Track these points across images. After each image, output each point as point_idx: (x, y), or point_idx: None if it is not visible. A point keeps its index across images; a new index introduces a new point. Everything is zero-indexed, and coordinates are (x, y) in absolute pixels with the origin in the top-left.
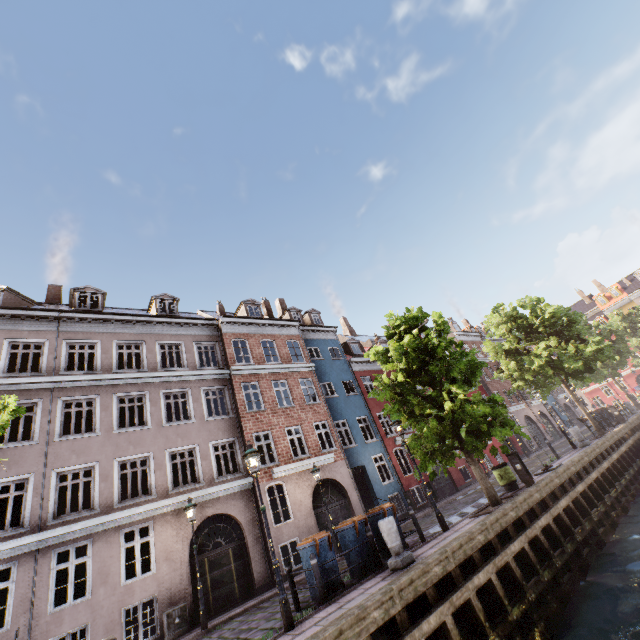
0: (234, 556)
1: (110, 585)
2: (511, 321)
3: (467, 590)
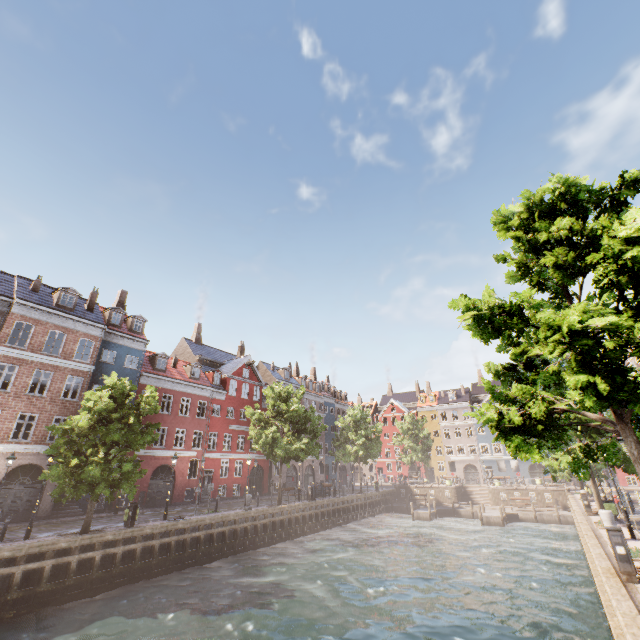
0: None
1: None
2: (275, 400)
3: None
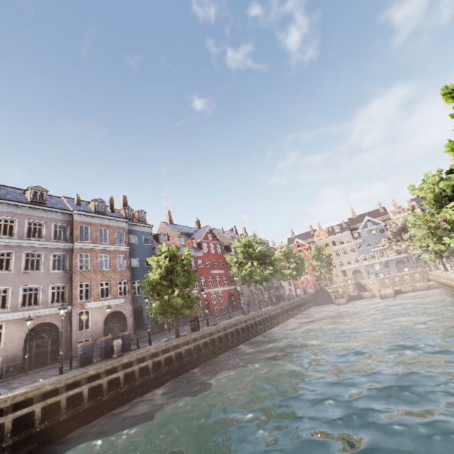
0: (51, 343)
1: None
2: (243, 247)
3: (135, 367)
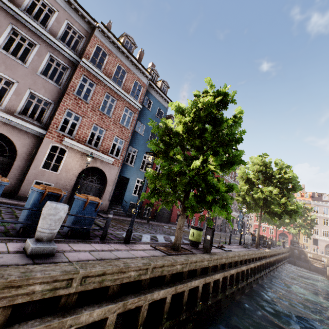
0: None
1: None
2: (264, 166)
3: (59, 326)
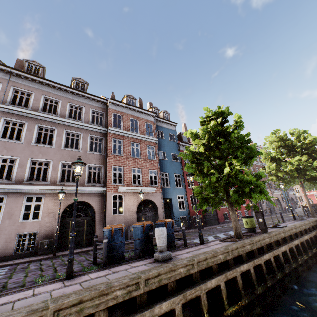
0: (87, 224)
1: (13, 220)
2: (281, 141)
3: (200, 290)
